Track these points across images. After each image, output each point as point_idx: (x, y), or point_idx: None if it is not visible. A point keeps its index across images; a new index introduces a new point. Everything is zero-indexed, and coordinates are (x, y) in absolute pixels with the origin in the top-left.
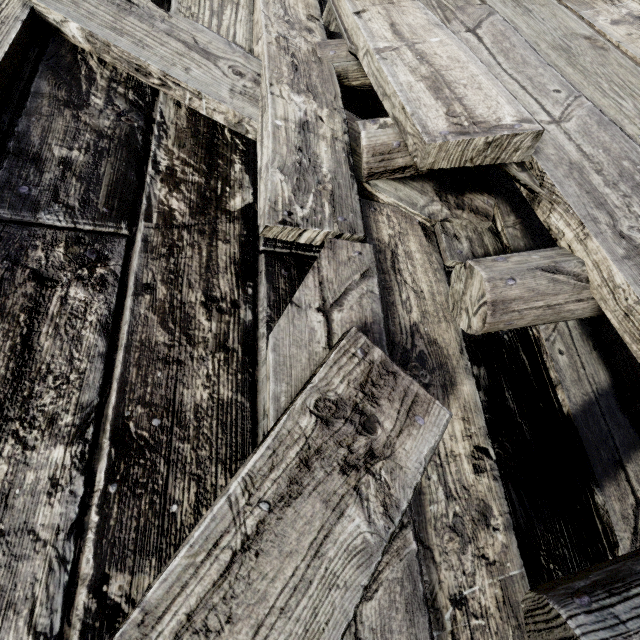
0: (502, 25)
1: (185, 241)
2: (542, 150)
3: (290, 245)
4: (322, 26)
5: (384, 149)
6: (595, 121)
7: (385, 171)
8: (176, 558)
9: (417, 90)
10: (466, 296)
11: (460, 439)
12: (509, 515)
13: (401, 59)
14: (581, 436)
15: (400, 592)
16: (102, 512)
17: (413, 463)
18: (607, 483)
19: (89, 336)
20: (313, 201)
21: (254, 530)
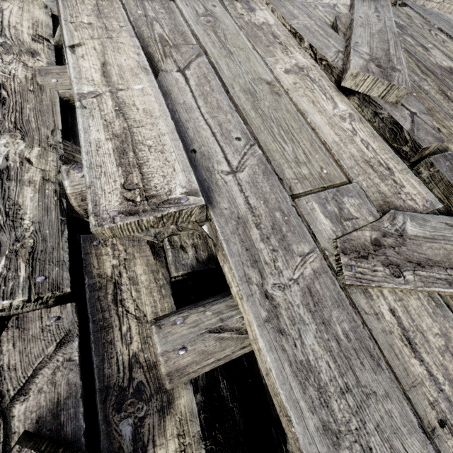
0: (206, 68)
1: None
2: (218, 204)
3: None
4: (51, 47)
5: None
6: (261, 170)
7: None
8: None
9: (102, 152)
10: None
11: None
12: None
13: (99, 109)
14: None
15: None
16: None
17: None
18: None
19: None
20: (3, 267)
21: None
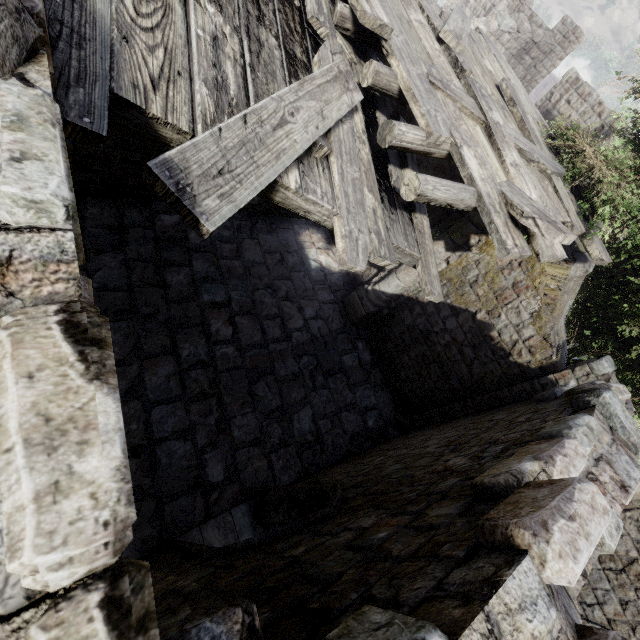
0: None
1: (286, 5)
2: (392, 40)
3: (313, 33)
4: None
5: (344, 16)
6: (405, 42)
7: (342, 27)
8: (317, 71)
9: None
10: (368, 73)
11: (359, 123)
12: (369, 149)
13: None
14: (387, 151)
15: (350, 130)
16: (286, 63)
17: (356, 99)
18: (392, 165)
19: (271, 14)
20: (324, 19)
21: (329, 80)
